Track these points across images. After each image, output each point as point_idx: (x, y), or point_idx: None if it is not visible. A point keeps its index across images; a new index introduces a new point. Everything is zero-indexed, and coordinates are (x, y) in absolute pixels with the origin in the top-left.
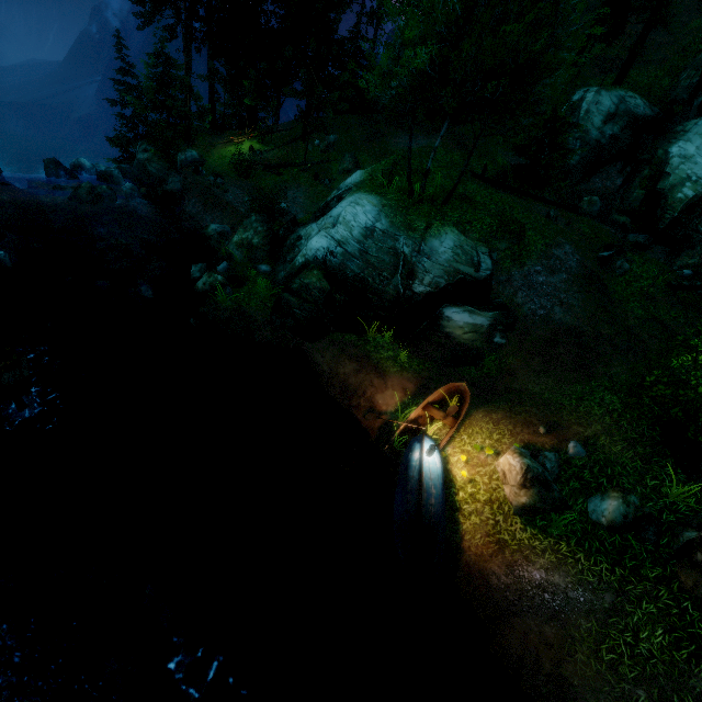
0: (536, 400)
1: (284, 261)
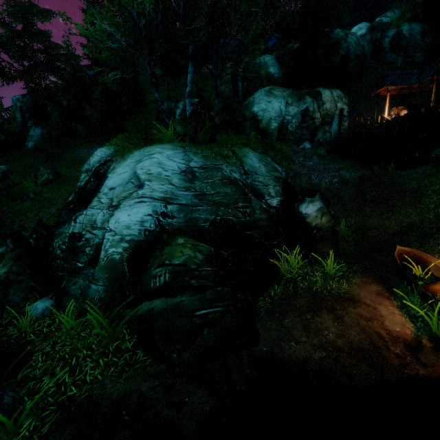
0: (439, 221)
1: (77, 272)
